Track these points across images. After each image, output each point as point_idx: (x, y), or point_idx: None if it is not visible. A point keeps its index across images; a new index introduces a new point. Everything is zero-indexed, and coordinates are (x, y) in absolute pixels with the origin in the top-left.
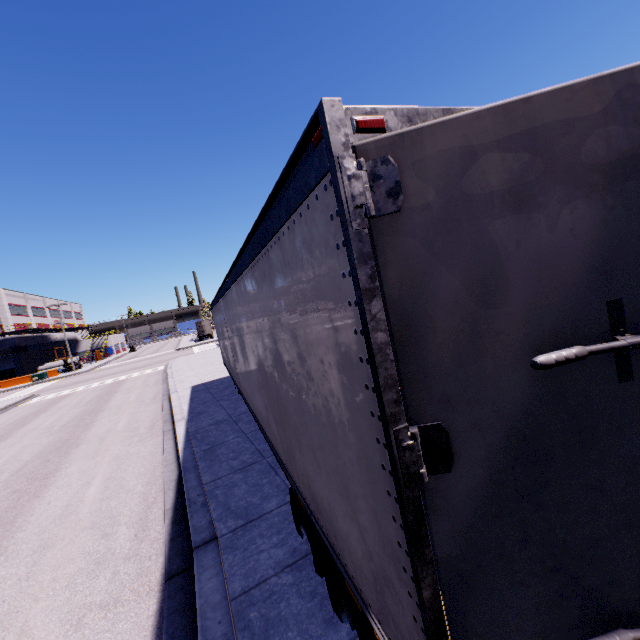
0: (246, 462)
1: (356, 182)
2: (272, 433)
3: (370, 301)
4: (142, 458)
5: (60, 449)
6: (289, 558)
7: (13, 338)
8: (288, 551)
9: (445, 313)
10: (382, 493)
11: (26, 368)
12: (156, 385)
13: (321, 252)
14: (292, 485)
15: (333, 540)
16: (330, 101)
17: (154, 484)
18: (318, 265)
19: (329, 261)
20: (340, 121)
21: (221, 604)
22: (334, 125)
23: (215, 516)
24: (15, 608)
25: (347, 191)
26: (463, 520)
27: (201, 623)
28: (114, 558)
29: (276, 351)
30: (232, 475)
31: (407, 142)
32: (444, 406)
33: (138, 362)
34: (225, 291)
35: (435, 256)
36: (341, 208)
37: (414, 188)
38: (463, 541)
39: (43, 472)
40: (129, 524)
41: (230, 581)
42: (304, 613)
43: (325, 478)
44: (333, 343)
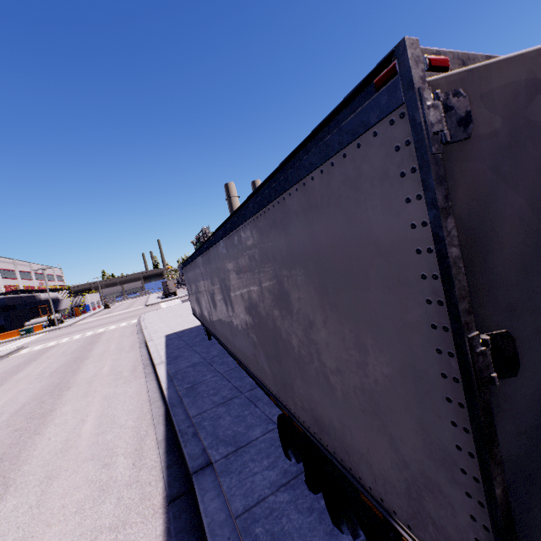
0: (226, 397)
1: (434, 111)
2: (259, 368)
3: (445, 219)
4: (129, 397)
5: (53, 392)
6: (282, 479)
7: (3, 298)
8: (280, 472)
9: (510, 229)
10: (437, 401)
11: (14, 324)
12: (132, 335)
13: (373, 185)
14: (285, 412)
15: (343, 456)
16: (410, 40)
17: (144, 419)
18: (365, 198)
19: (385, 191)
20: (418, 58)
21: (227, 522)
22: (414, 61)
23: (206, 444)
24: (30, 533)
25: (427, 119)
26: (527, 421)
27: (211, 540)
28: (117, 485)
29: (280, 290)
30: (215, 408)
31: (475, 77)
32: (509, 315)
33: (113, 317)
34: (208, 248)
35: (501, 178)
36: (418, 135)
37: (482, 117)
38: (527, 441)
39: (40, 412)
40: (126, 455)
41: (231, 501)
42: (306, 527)
43: (340, 399)
44: (377, 268)
